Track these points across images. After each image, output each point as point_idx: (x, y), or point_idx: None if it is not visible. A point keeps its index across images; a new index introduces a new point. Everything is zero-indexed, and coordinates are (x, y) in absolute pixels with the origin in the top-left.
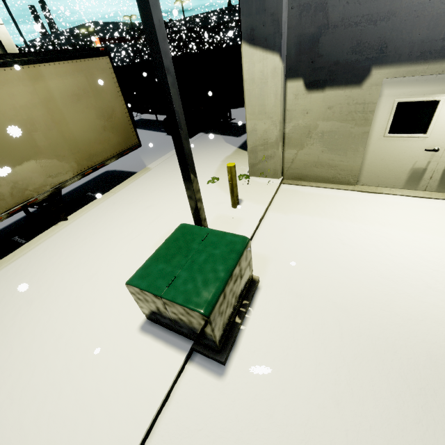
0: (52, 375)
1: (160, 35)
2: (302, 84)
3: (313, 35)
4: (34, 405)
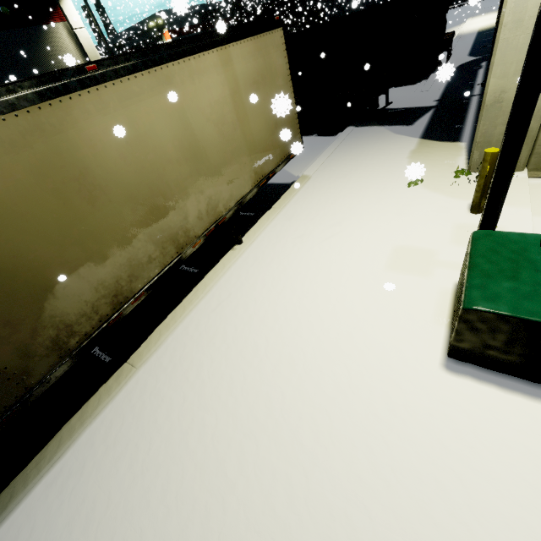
0: (358, 421)
1: None
2: None
3: None
4: (360, 455)
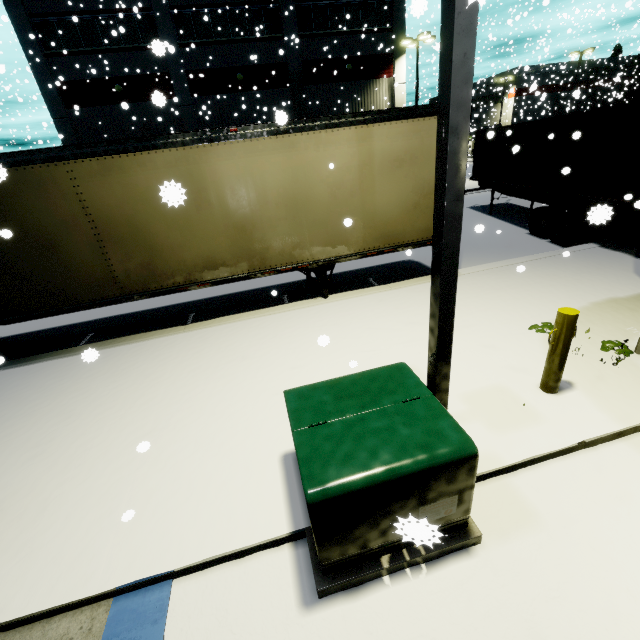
0: (203, 432)
1: (459, 76)
2: None
3: None
4: (177, 445)
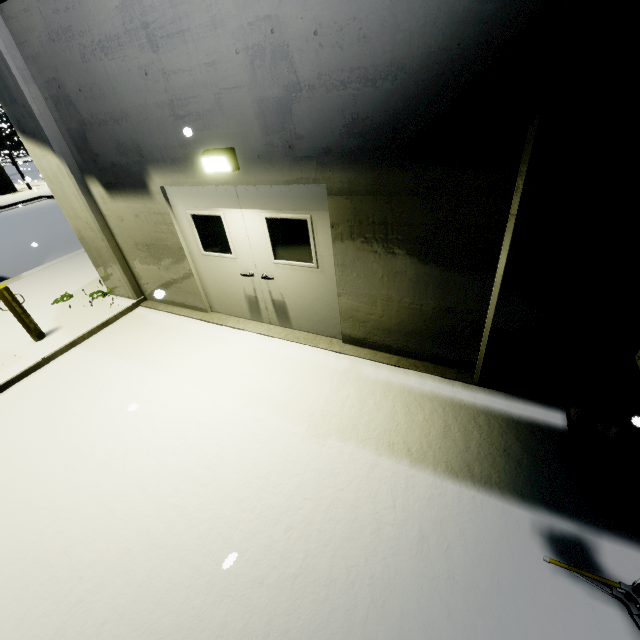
0: None
1: None
2: (100, 186)
3: (78, 130)
4: None
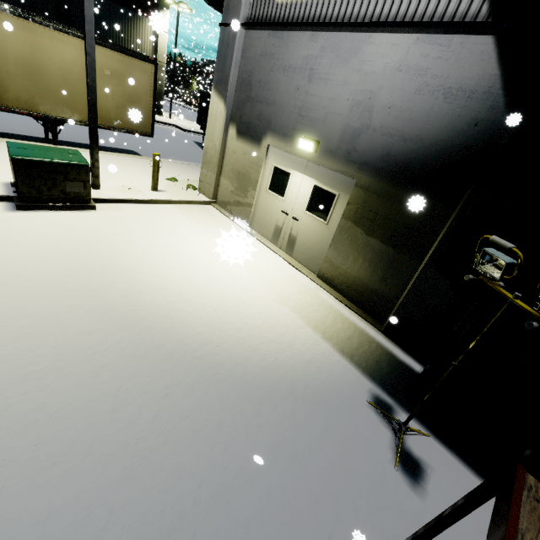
0: None
1: (89, 36)
2: (235, 130)
3: (244, 99)
4: None
